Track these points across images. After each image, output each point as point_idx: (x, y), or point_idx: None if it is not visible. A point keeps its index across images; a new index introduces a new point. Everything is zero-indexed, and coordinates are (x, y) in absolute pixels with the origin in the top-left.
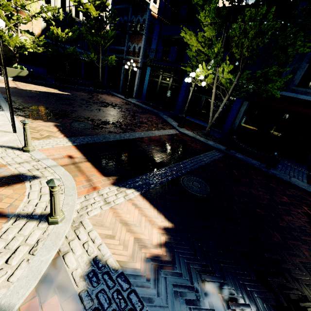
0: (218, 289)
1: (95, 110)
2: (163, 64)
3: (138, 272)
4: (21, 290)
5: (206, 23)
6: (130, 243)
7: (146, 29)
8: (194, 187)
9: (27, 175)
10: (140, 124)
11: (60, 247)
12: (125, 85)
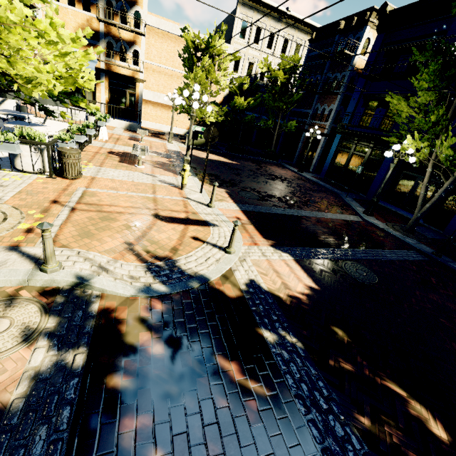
0: (346, 335)
1: (261, 182)
2: (359, 131)
3: (281, 298)
4: (213, 274)
5: (421, 87)
6: (278, 283)
7: (344, 87)
8: (357, 273)
9: (211, 223)
10: (310, 203)
11: (231, 266)
12: (302, 155)
